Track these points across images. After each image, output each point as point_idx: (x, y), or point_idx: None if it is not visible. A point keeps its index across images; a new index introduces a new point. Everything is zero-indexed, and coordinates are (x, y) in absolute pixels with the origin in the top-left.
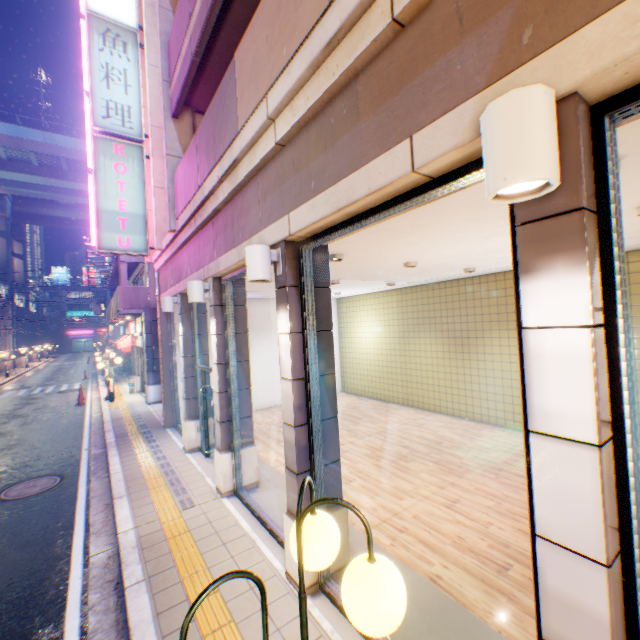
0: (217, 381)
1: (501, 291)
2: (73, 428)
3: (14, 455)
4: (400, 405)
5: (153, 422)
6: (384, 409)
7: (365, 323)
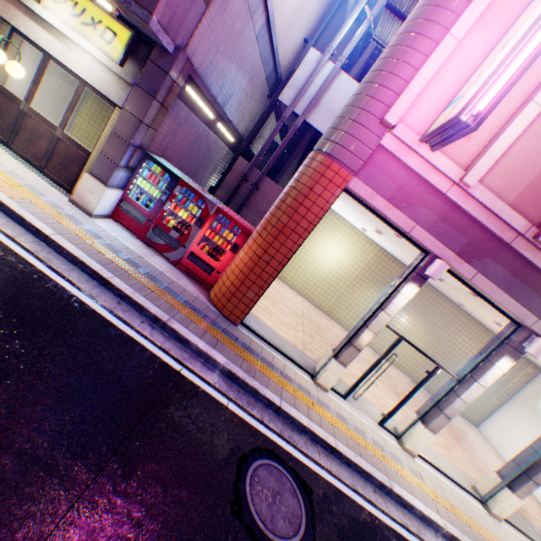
0: (473, 397)
1: (435, 303)
2: (7, 265)
3: (43, 404)
4: (326, 314)
5: (197, 302)
6: (326, 319)
7: (338, 246)
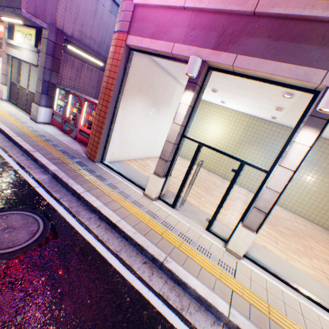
0: (282, 183)
1: (317, 148)
2: None
3: None
4: (219, 177)
5: (72, 151)
6: (216, 178)
7: (216, 125)
